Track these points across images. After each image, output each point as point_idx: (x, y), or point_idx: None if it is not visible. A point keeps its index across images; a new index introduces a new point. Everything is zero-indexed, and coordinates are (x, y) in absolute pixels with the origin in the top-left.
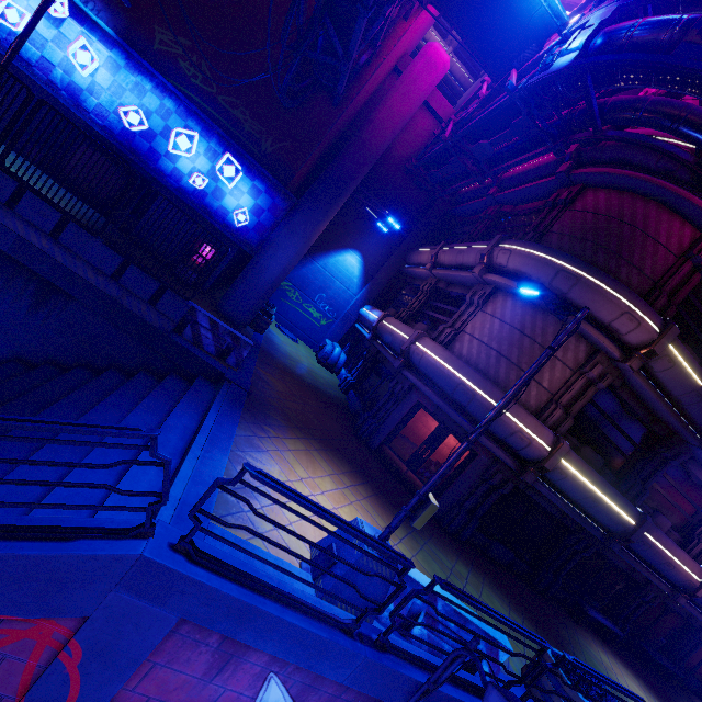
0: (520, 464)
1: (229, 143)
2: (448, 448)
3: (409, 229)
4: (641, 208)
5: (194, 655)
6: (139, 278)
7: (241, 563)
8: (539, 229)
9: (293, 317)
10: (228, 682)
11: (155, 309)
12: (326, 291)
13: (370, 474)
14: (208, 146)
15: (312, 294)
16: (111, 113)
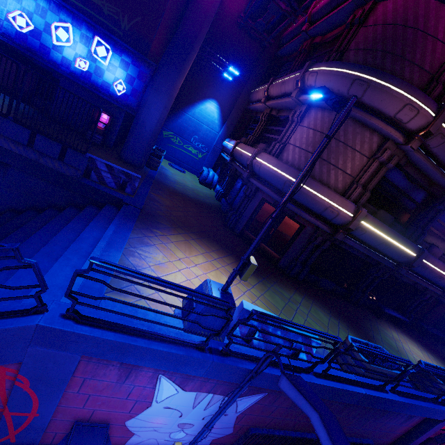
0: (333, 229)
1: (95, 27)
2: (285, 225)
3: (249, 75)
4: (422, 10)
5: (107, 371)
6: (46, 143)
7: (120, 318)
8: (339, 50)
9: (179, 156)
10: (135, 382)
11: (64, 164)
12: (197, 133)
13: (234, 249)
14: (81, 33)
15: (188, 137)
16: (3, 21)
